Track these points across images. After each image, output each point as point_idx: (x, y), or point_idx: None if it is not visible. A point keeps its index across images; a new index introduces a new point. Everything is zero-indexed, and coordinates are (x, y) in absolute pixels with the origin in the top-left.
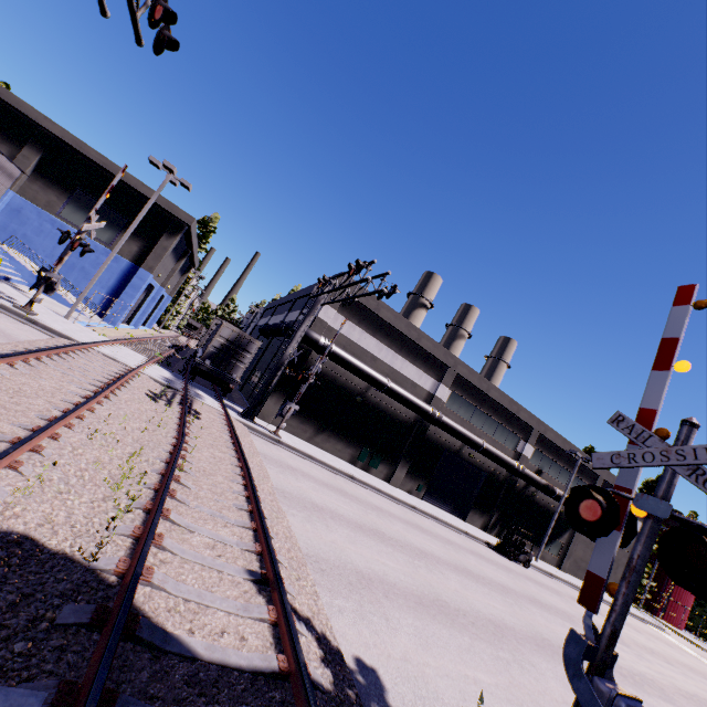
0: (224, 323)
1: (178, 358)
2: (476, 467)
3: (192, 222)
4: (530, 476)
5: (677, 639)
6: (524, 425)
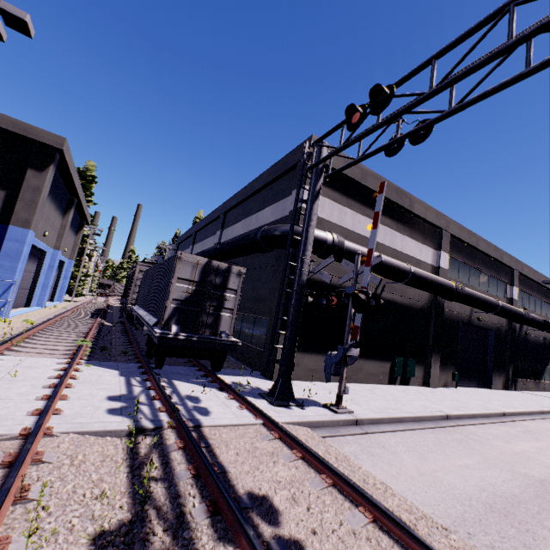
0: (178, 255)
1: (108, 327)
2: (482, 329)
3: (63, 144)
4: (534, 318)
5: None
6: (505, 270)
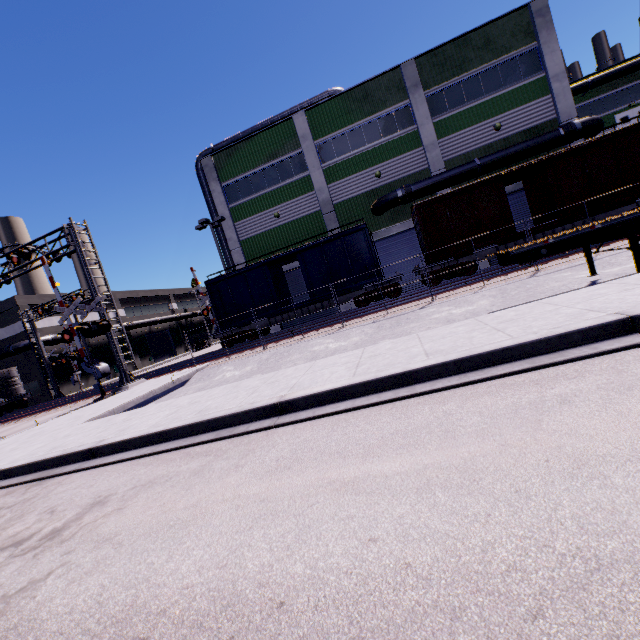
0: None
1: None
2: (163, 331)
3: None
4: (185, 315)
5: None
6: (165, 297)
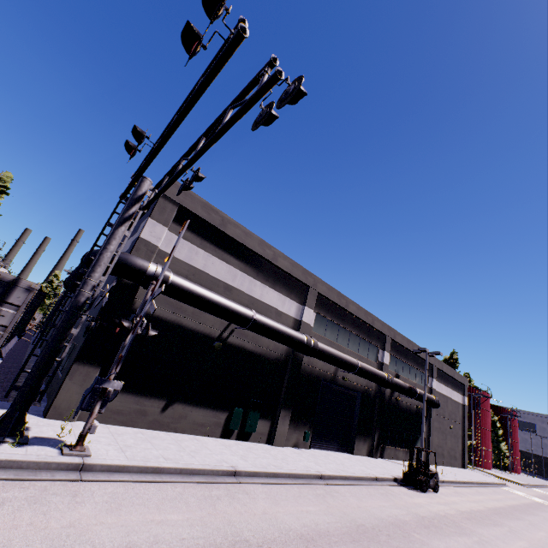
0: None
1: None
2: (350, 390)
3: None
4: (398, 384)
5: (514, 487)
6: (378, 335)
